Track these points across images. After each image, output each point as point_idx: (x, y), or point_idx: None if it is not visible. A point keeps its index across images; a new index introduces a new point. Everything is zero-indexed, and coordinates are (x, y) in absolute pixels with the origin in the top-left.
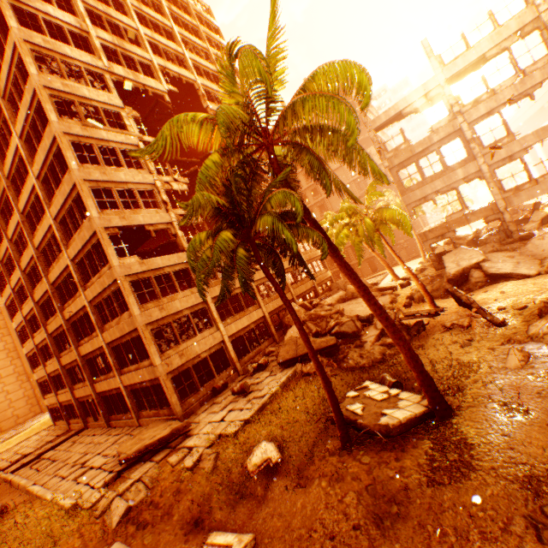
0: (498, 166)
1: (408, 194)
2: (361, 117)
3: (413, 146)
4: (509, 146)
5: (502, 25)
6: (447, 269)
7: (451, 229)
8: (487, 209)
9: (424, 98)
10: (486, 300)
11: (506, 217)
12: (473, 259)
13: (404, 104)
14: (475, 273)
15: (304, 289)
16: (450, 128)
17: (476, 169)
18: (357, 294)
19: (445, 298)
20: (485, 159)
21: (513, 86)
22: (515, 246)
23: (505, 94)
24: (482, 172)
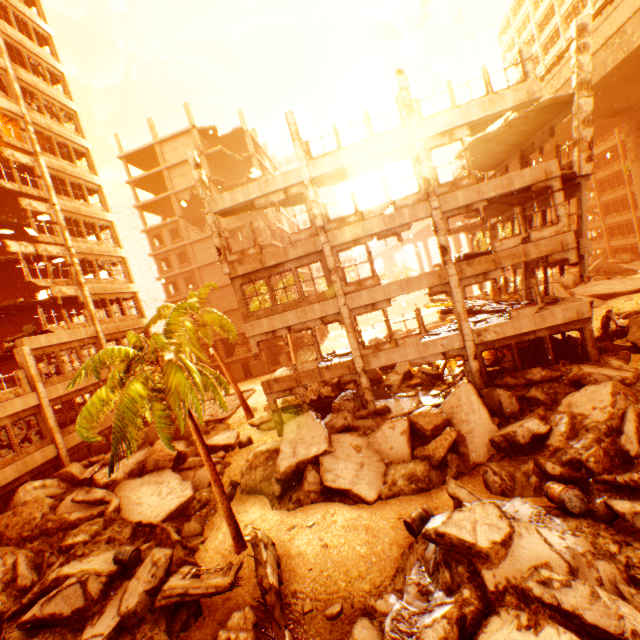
0: (361, 313)
1: (254, 322)
2: (198, 188)
3: (265, 255)
4: (374, 291)
5: (377, 135)
6: (280, 457)
7: (302, 384)
8: (345, 365)
9: (284, 193)
10: (302, 561)
11: (363, 380)
12: (315, 447)
13: (258, 192)
14: (312, 474)
15: (97, 430)
16: (312, 246)
17: (337, 309)
18: (165, 463)
19: (271, 506)
20: (348, 300)
21: (383, 217)
22: (368, 423)
23: (374, 224)
24: (342, 316)
